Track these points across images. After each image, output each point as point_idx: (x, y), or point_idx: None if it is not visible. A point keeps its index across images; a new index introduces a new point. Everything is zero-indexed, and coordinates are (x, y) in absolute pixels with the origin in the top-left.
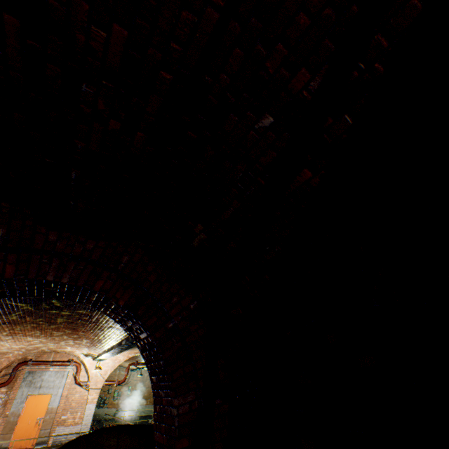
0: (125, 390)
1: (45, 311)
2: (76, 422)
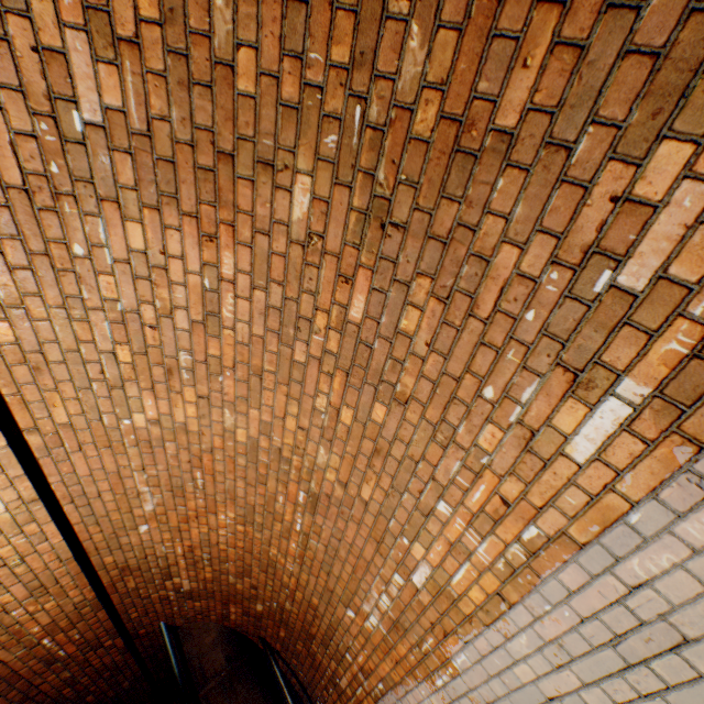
0: None
1: None
2: None
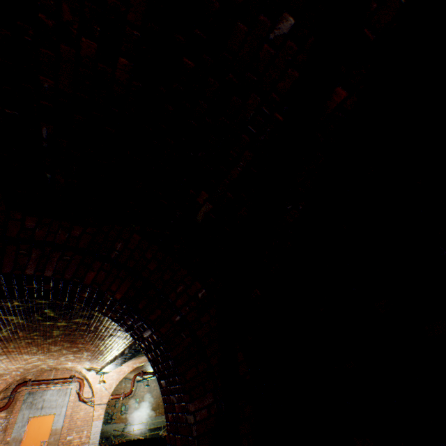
0: (132, 403)
1: (38, 324)
2: (83, 442)
